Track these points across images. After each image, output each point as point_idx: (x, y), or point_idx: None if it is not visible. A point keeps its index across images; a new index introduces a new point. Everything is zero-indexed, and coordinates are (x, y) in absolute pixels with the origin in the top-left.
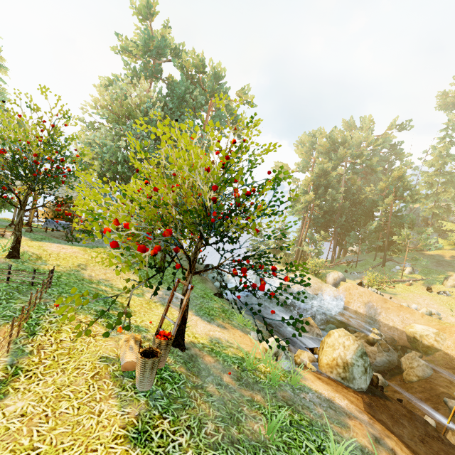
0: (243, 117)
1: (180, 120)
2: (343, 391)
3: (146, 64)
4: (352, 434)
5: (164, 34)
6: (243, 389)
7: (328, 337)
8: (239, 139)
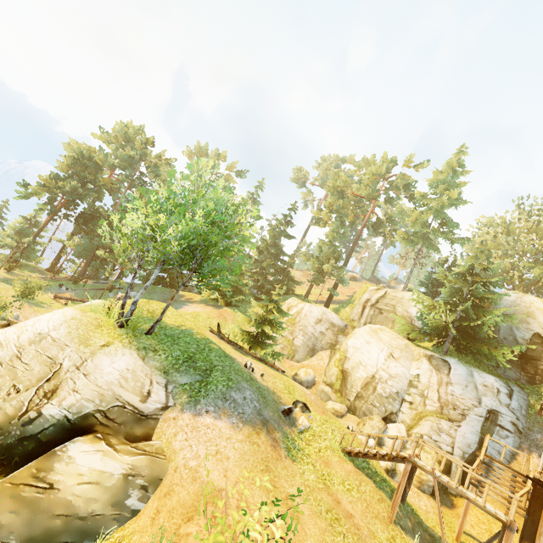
0: None
1: None
2: None
3: None
4: None
5: None
6: None
7: None
8: None
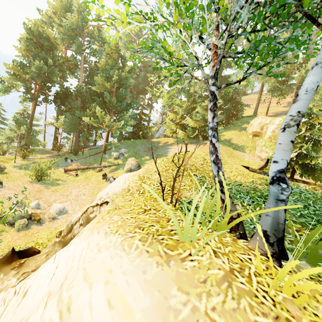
0: None
1: None
2: None
3: None
4: None
5: None
6: None
7: None
8: None
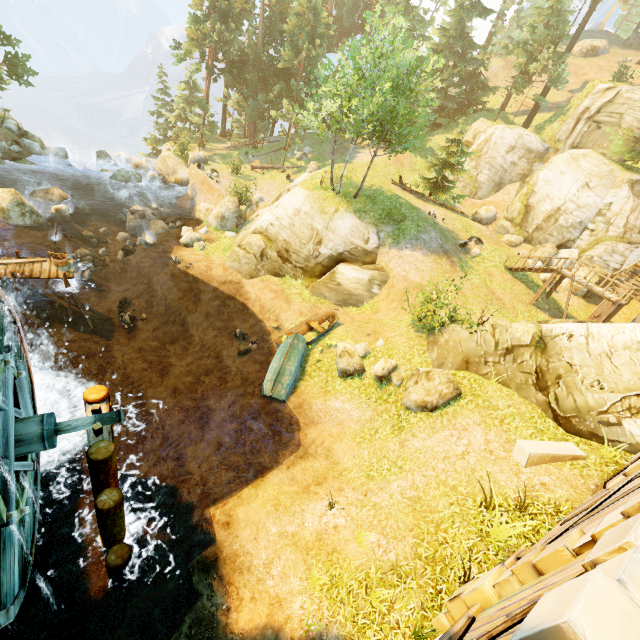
0: None
1: None
2: None
3: None
4: None
5: None
6: None
7: None
8: None
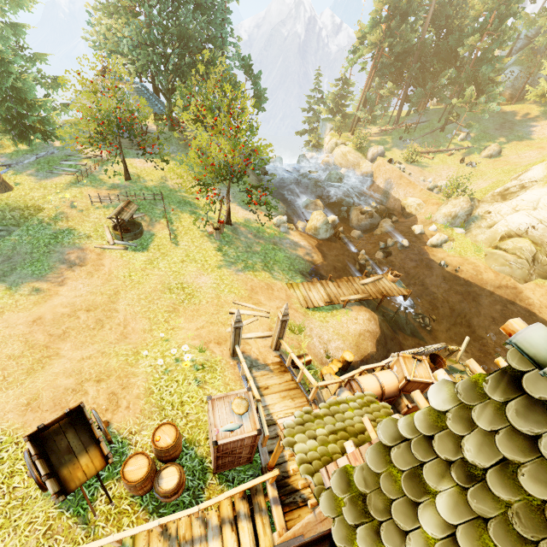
0: None
1: None
2: (310, 239)
3: None
4: (297, 252)
5: None
6: (256, 239)
7: (311, 215)
8: None
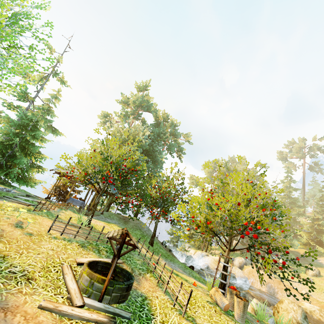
0: (185, 148)
1: (155, 146)
2: None
3: (134, 111)
4: None
5: (149, 99)
6: None
7: (281, 303)
8: (180, 160)
